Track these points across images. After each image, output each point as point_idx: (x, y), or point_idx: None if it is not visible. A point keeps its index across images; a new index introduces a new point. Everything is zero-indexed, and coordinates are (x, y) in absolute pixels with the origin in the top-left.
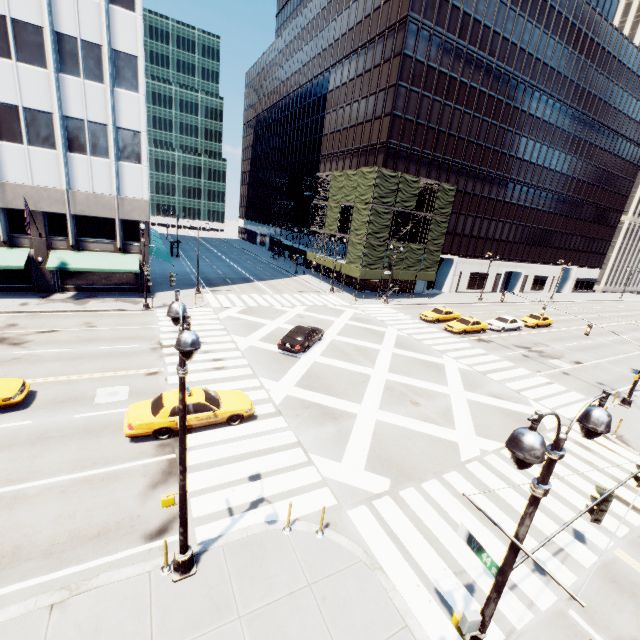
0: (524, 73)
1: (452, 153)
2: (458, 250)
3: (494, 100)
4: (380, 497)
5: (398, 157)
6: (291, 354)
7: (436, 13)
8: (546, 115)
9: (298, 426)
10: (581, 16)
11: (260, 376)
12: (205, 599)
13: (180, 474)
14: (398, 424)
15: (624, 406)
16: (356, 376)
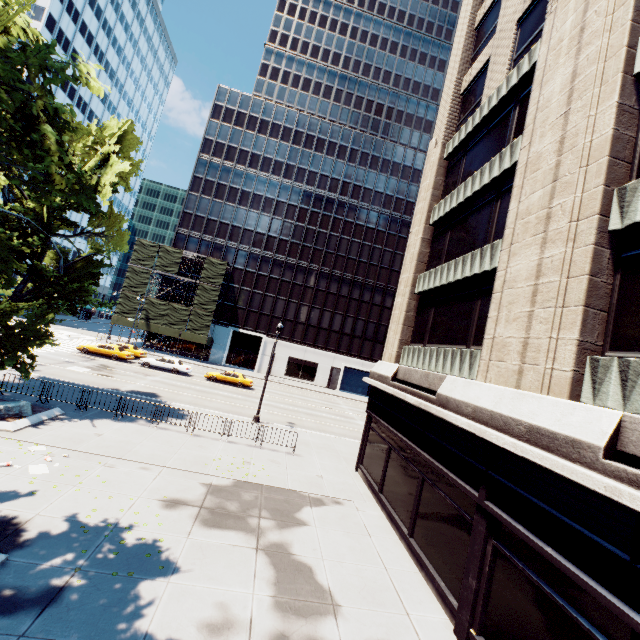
0: (331, 191)
1: (251, 243)
2: (267, 329)
3: (297, 208)
4: None
5: (189, 241)
6: None
7: (224, 154)
8: (371, 223)
9: None
10: (395, 154)
11: None
12: None
13: None
14: None
15: None
16: None
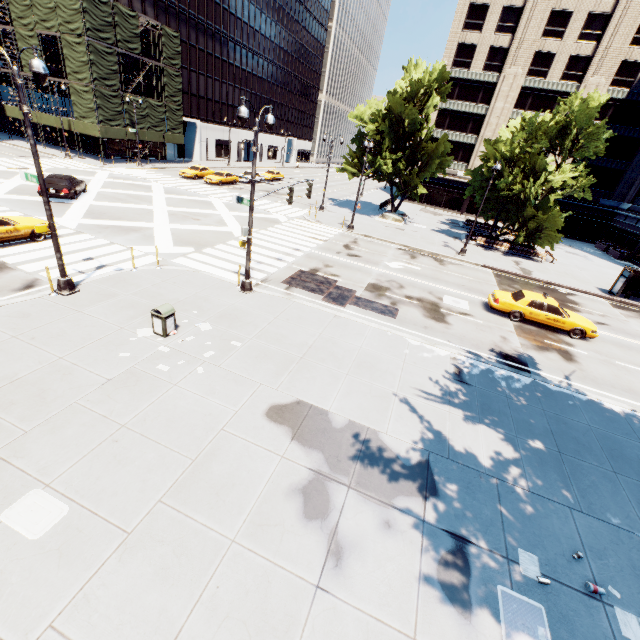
0: None
1: None
2: (199, 113)
3: None
4: (191, 254)
5: None
6: (59, 201)
7: None
8: None
9: (106, 237)
10: None
11: (36, 216)
12: (97, 295)
13: (46, 205)
14: (189, 228)
15: (321, 211)
16: (140, 210)
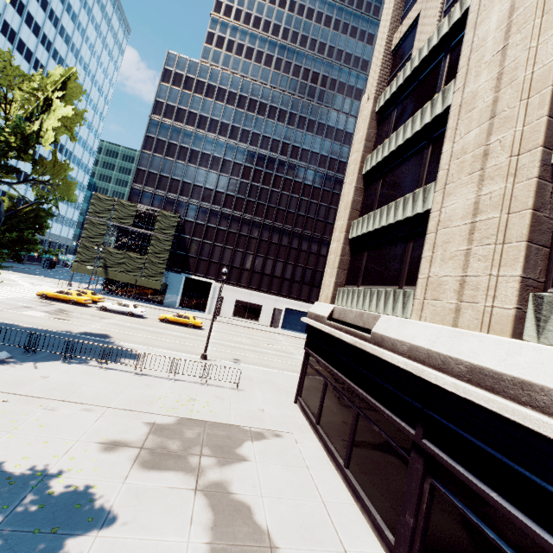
0: (273, 151)
1: (200, 198)
2: (216, 275)
3: (242, 166)
4: None
5: (143, 195)
6: None
7: (174, 115)
8: (308, 180)
9: None
10: (329, 119)
11: None
12: None
13: None
14: None
15: None
16: None
